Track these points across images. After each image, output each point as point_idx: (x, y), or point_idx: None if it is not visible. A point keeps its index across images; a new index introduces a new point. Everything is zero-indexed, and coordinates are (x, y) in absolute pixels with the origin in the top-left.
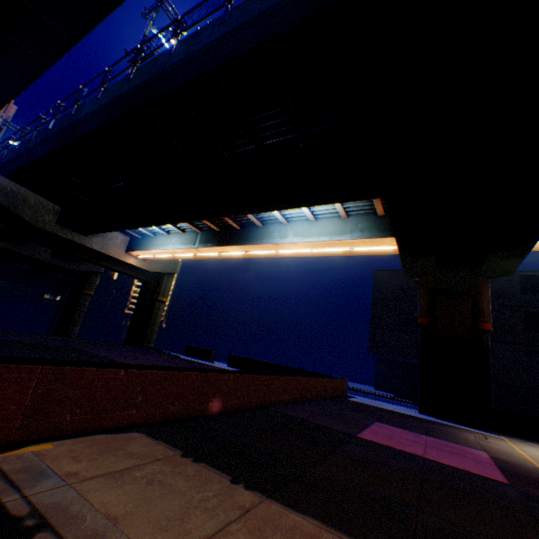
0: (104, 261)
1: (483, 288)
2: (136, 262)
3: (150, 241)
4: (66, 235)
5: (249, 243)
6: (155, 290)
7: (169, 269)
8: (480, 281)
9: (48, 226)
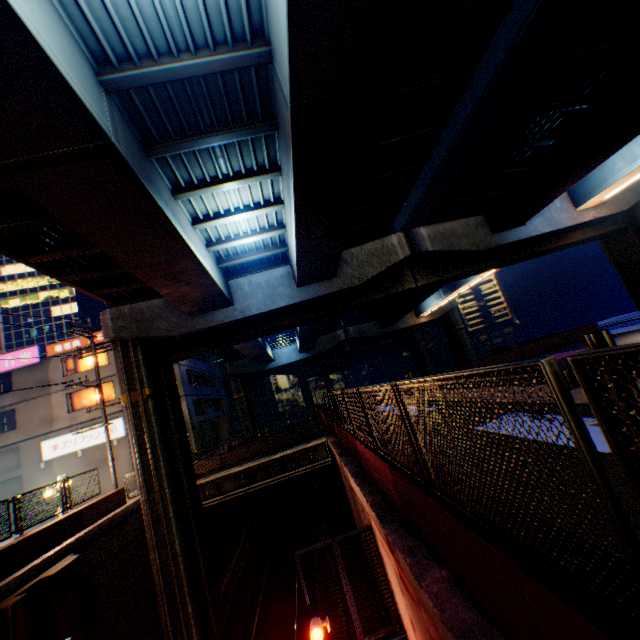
0: (410, 330)
1: (637, 212)
2: (425, 319)
3: (421, 306)
4: (386, 331)
5: (463, 284)
6: (450, 326)
7: (447, 307)
8: (632, 208)
9: (378, 333)
